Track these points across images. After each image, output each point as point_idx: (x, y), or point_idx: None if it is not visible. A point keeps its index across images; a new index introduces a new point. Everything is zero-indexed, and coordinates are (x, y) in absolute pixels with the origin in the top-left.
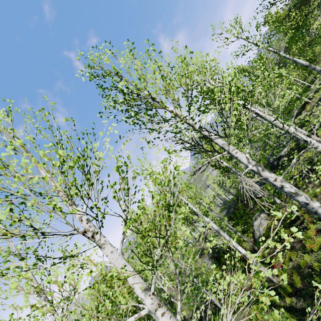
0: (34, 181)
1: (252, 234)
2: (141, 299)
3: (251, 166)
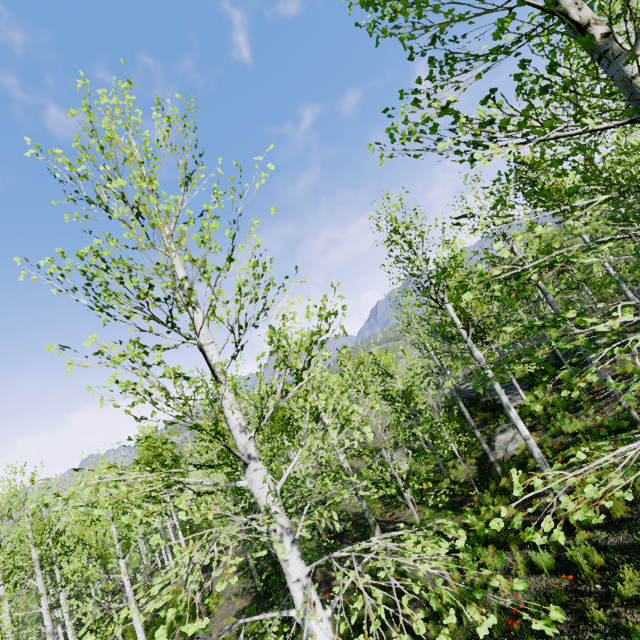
0: None
1: (476, 461)
2: None
3: None
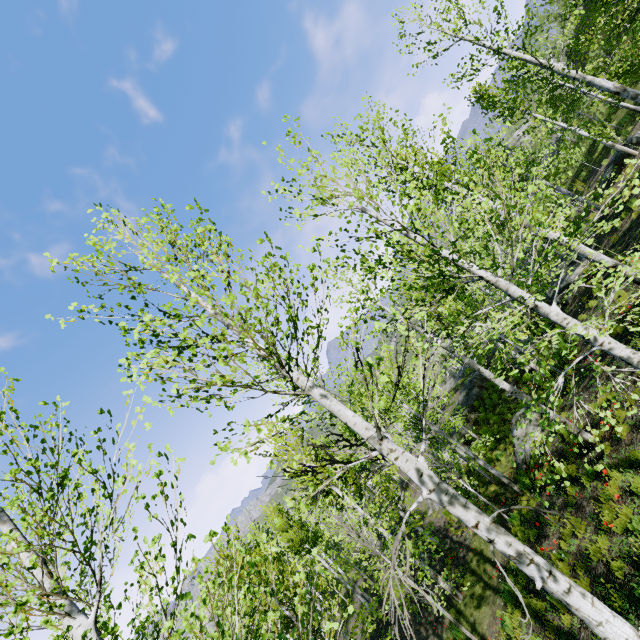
0: None
1: (513, 449)
2: None
3: (426, 492)
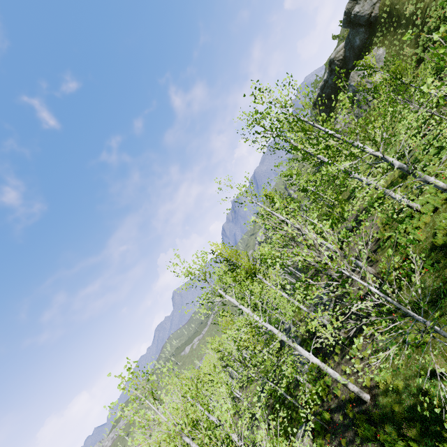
0: None
1: None
2: None
3: None
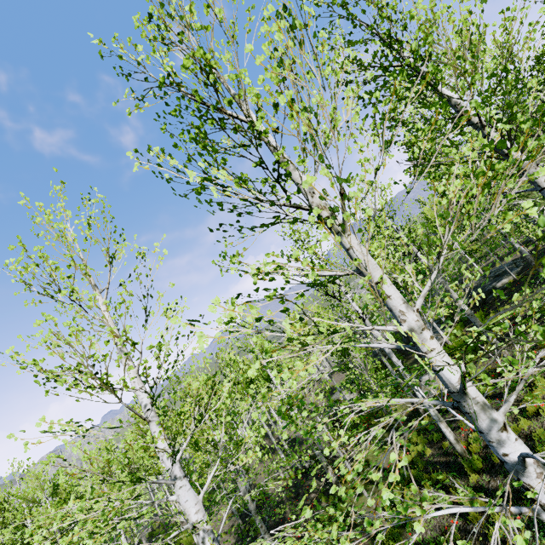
0: (327, 71)
1: None
2: (400, 312)
3: None
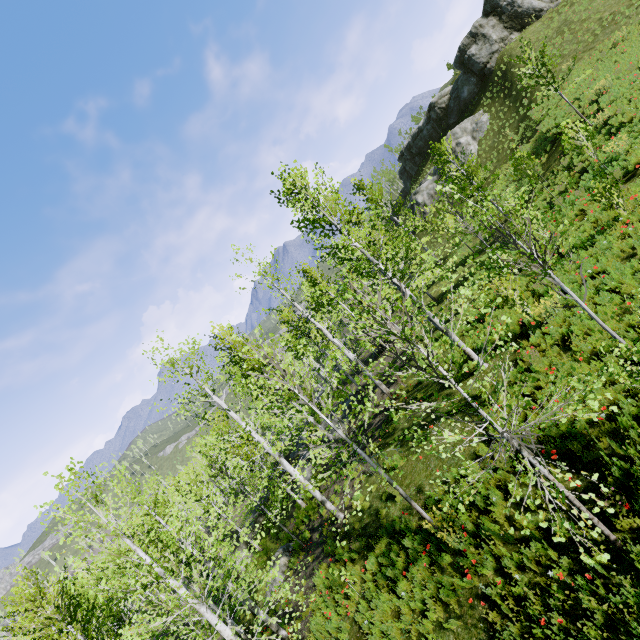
0: None
1: None
2: None
3: None
